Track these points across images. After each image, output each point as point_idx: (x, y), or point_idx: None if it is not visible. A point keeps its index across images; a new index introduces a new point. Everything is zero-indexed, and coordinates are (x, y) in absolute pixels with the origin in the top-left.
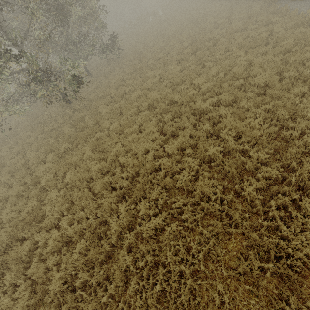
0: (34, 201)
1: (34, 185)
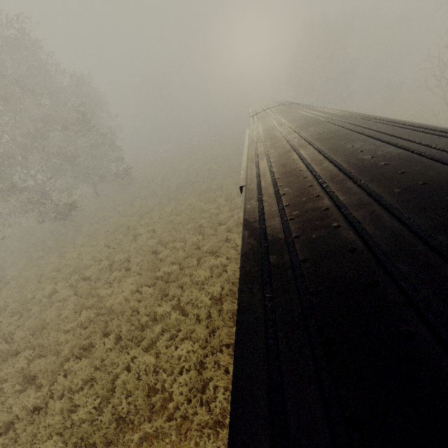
0: None
1: (1, 280)
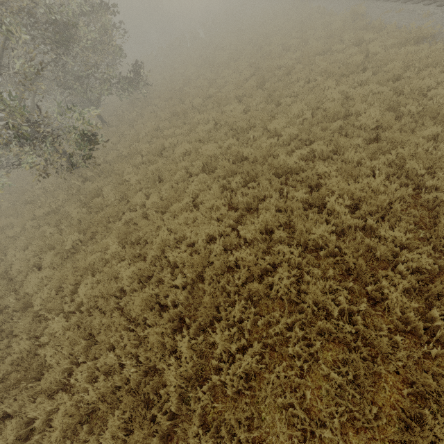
0: (23, 340)
1: (22, 309)
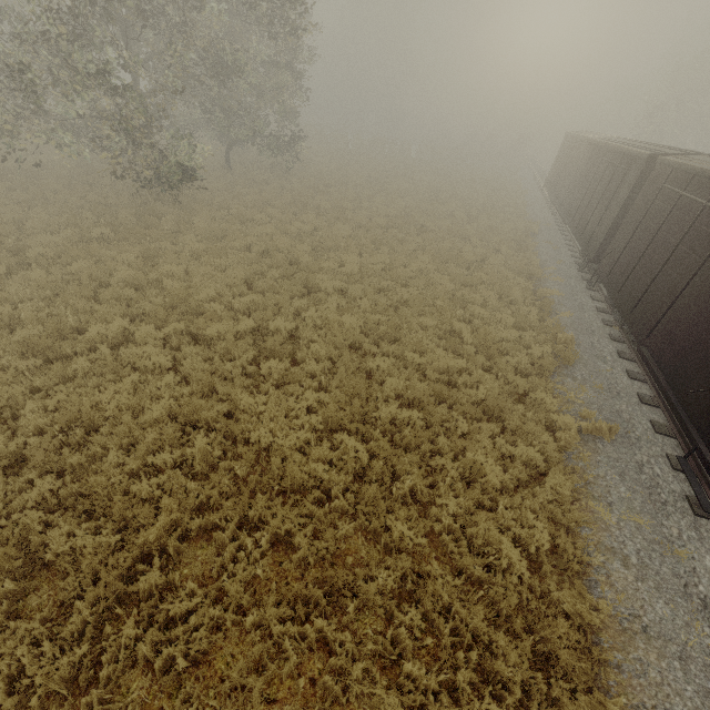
0: (1, 266)
1: (13, 252)
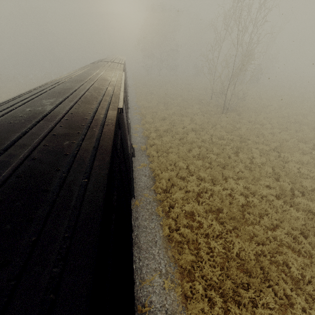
0: None
1: None
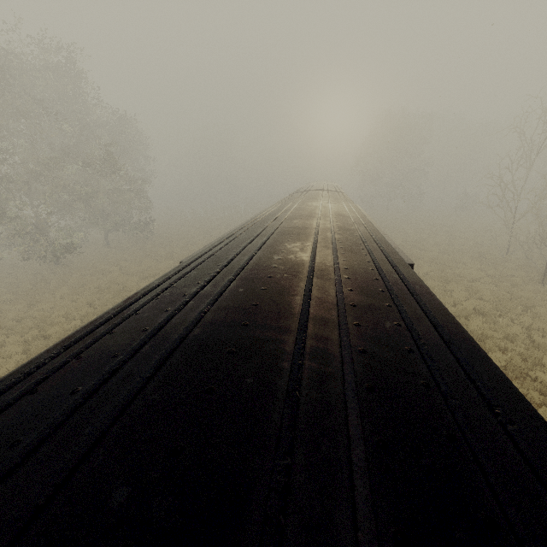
0: None
1: None
